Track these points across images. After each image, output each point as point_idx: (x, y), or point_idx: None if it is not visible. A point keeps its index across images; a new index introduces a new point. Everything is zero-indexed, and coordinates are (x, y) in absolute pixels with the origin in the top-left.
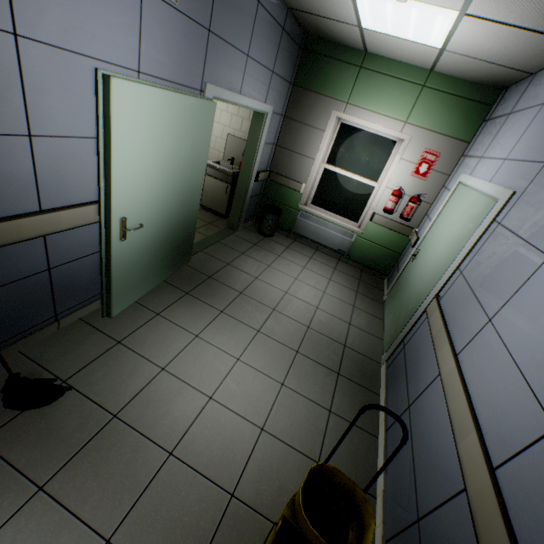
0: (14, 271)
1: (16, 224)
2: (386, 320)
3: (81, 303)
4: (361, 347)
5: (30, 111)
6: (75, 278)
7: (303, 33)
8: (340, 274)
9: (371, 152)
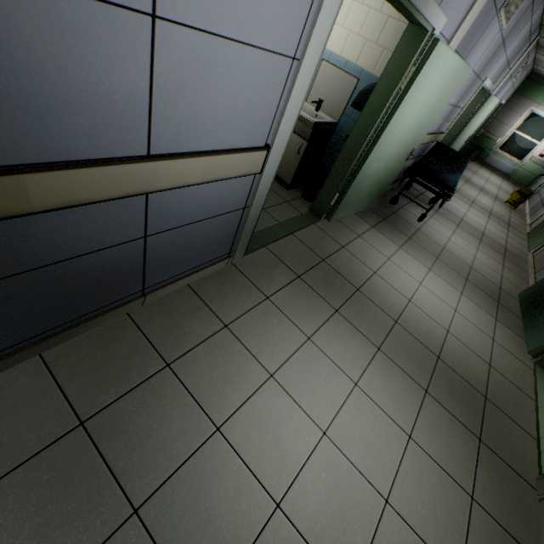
0: None
1: None
2: None
3: None
4: None
5: None
6: None
7: (530, 72)
8: (505, 182)
9: (541, 128)
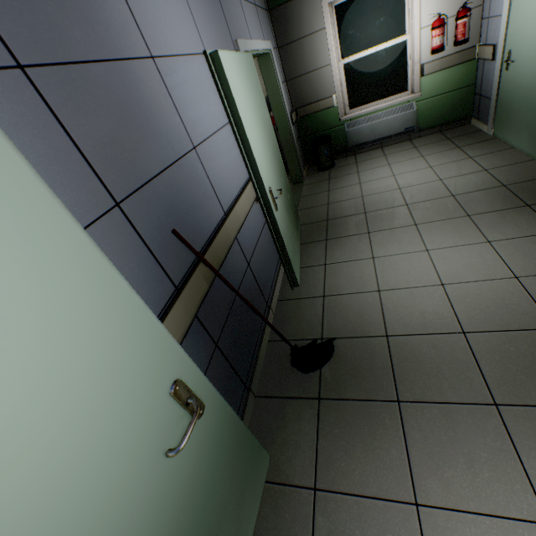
0: (237, 274)
1: (225, 229)
2: (519, 144)
3: (271, 288)
4: (520, 177)
5: (185, 126)
6: (260, 267)
7: None
8: (426, 148)
9: (381, 10)
